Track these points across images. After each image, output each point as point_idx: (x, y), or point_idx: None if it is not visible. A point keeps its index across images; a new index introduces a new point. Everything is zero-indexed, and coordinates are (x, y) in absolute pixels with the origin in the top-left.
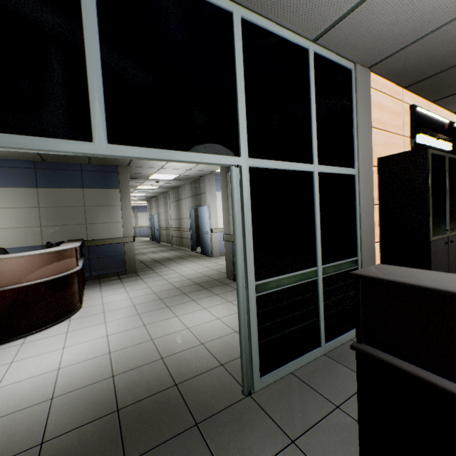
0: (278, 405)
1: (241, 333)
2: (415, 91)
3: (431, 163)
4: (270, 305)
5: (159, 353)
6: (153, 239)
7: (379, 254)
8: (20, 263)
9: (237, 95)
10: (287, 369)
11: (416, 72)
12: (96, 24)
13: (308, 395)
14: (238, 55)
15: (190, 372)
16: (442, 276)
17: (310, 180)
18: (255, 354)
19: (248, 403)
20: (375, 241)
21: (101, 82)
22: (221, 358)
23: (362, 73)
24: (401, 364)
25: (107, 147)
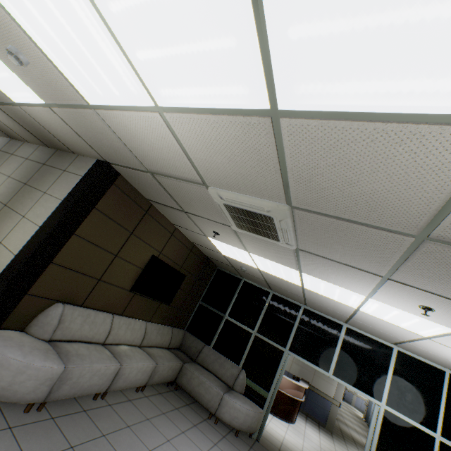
0: None
1: None
2: None
3: None
4: None
5: None
6: (365, 419)
7: None
8: (286, 381)
9: (386, 377)
10: None
11: None
12: (340, 344)
13: None
14: (391, 363)
15: None
16: None
17: (431, 440)
18: None
19: None
20: None
21: (336, 358)
22: None
23: None
24: None
25: (331, 375)
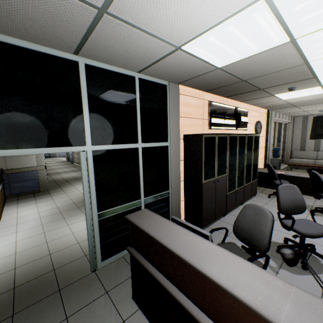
0: (107, 275)
1: (89, 240)
2: (211, 93)
3: (205, 142)
4: (109, 223)
5: (49, 251)
6: (69, 160)
7: (184, 187)
8: None
9: (83, 110)
10: (120, 255)
11: (205, 87)
12: None
13: (125, 268)
14: (83, 87)
15: (65, 262)
16: (156, 219)
17: (136, 152)
18: (98, 250)
19: (92, 276)
20: (182, 180)
21: None
22: (87, 251)
23: (173, 87)
24: (138, 256)
25: None
